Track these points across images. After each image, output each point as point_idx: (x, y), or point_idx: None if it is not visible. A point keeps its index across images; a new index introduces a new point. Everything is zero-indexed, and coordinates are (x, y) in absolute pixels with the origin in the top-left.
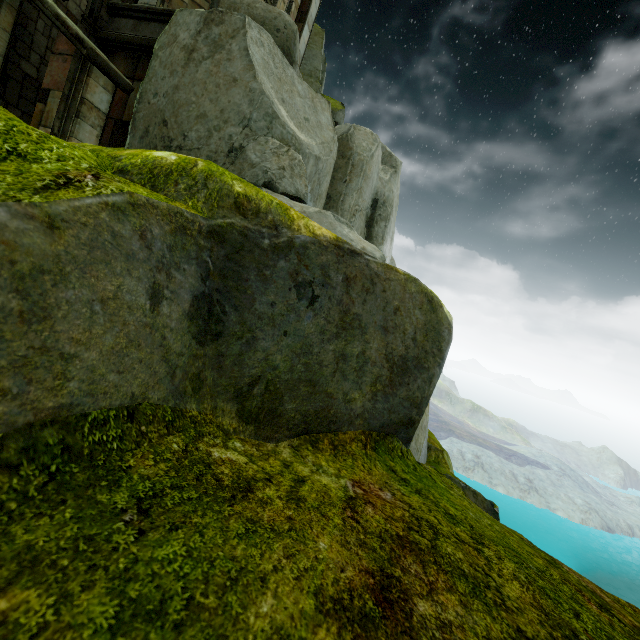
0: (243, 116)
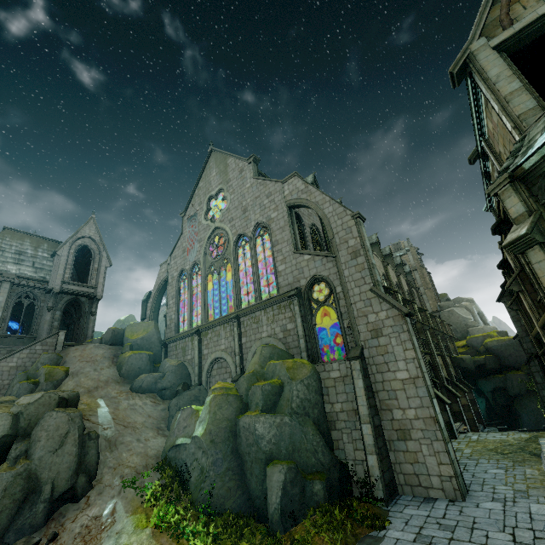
0: (463, 320)
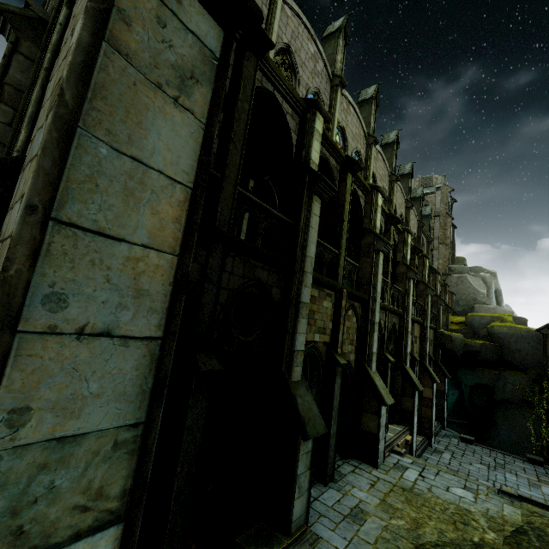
0: (473, 293)
